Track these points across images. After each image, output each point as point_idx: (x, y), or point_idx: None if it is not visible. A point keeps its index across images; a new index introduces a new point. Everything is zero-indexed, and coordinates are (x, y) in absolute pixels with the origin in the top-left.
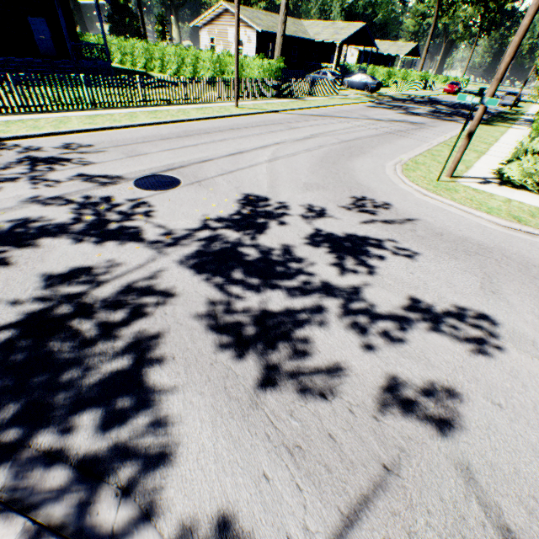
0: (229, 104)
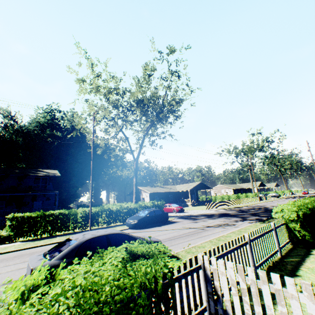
0: (256, 202)
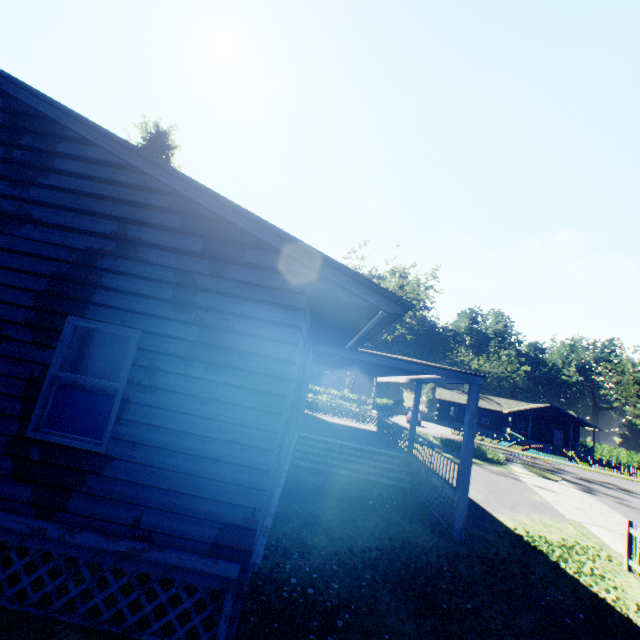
0: None
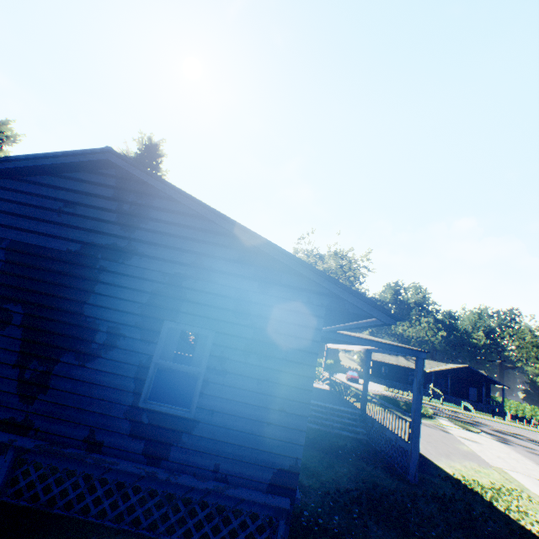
0: None
